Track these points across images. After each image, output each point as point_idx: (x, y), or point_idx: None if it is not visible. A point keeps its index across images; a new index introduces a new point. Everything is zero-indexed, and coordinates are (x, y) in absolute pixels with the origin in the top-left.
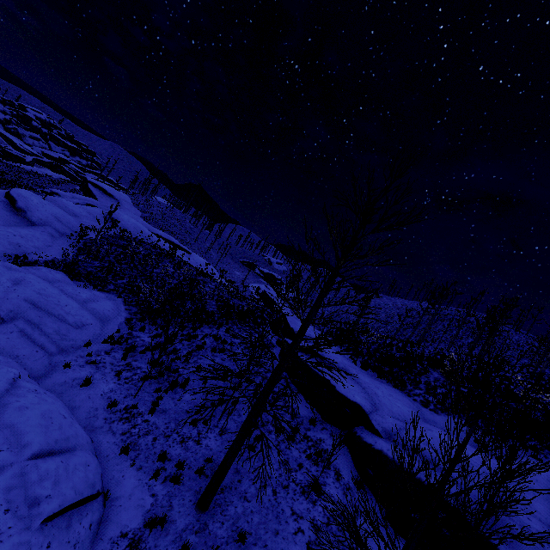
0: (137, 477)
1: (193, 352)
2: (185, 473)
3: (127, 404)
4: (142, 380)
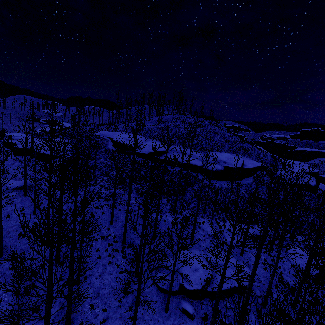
0: None
1: None
2: None
3: None
4: None
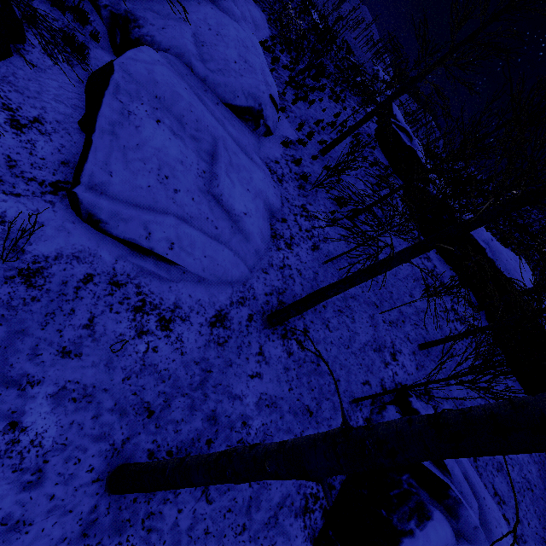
0: (289, 125)
1: (316, 90)
2: (312, 139)
3: (279, 90)
4: (285, 83)
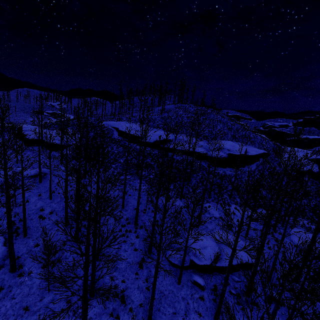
0: None
1: None
2: None
3: None
4: None
